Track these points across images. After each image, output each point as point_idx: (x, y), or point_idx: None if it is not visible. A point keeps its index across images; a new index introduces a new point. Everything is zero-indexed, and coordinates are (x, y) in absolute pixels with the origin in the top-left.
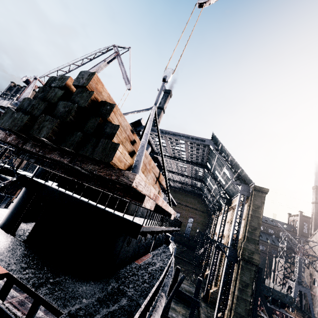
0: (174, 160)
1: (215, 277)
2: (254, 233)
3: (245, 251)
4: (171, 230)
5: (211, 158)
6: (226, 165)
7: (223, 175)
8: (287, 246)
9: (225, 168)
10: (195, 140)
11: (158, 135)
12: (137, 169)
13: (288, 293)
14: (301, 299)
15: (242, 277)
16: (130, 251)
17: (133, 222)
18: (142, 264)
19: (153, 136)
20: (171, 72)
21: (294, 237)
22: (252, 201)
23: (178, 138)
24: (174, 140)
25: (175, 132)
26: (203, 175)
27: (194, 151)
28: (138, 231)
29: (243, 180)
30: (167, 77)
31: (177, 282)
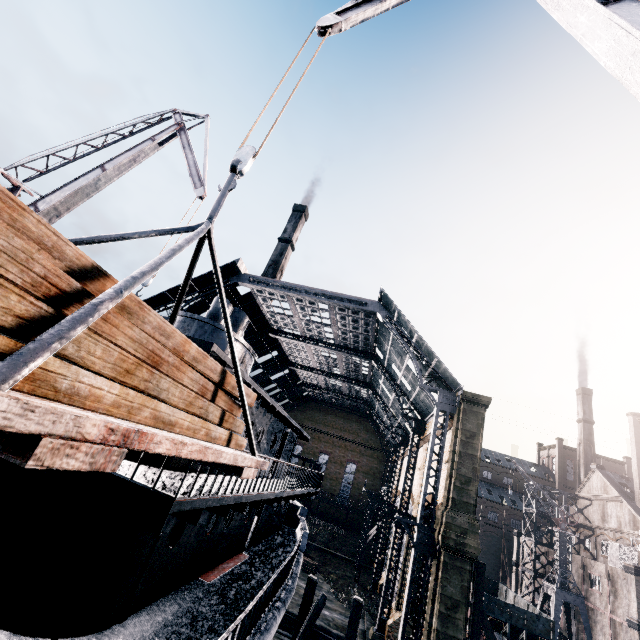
0: (311, 345)
1: (397, 590)
2: (466, 491)
3: (449, 530)
4: (292, 495)
5: (383, 339)
6: (408, 351)
7: (407, 373)
8: (538, 511)
9: (408, 357)
10: (347, 303)
11: (219, 286)
12: (15, 363)
13: (545, 610)
14: (570, 620)
15: (446, 587)
16: (184, 555)
17: (155, 491)
18: (218, 582)
19: (265, 295)
20: (251, 153)
21: (550, 492)
22: (460, 425)
23: (314, 300)
24: (307, 303)
25: (308, 287)
26: (370, 374)
27: (348, 326)
28: (165, 514)
29: (443, 381)
30: (240, 163)
31: (308, 613)
